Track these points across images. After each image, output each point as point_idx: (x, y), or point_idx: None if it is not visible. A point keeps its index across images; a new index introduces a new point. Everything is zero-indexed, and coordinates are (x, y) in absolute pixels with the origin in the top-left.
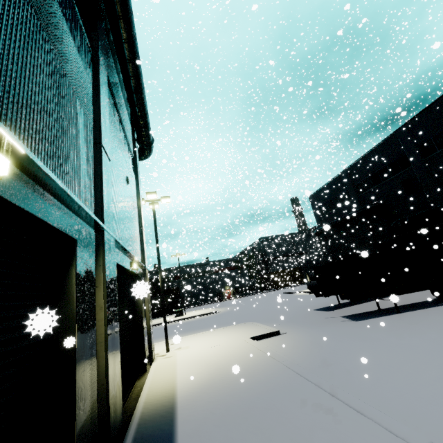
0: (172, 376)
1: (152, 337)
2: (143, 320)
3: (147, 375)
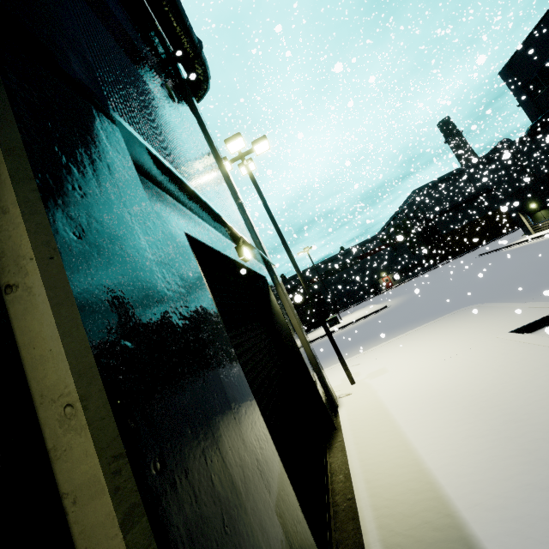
0: (402, 447)
1: (321, 368)
2: (299, 348)
3: (340, 438)
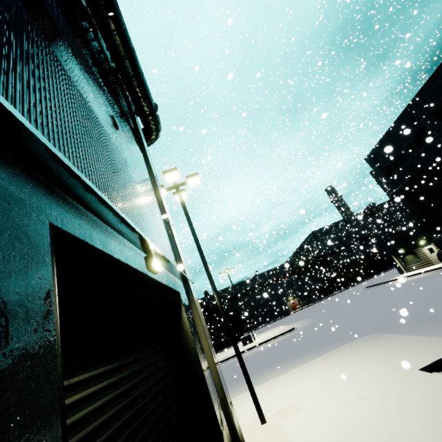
0: None
1: (229, 402)
2: (205, 377)
3: None
